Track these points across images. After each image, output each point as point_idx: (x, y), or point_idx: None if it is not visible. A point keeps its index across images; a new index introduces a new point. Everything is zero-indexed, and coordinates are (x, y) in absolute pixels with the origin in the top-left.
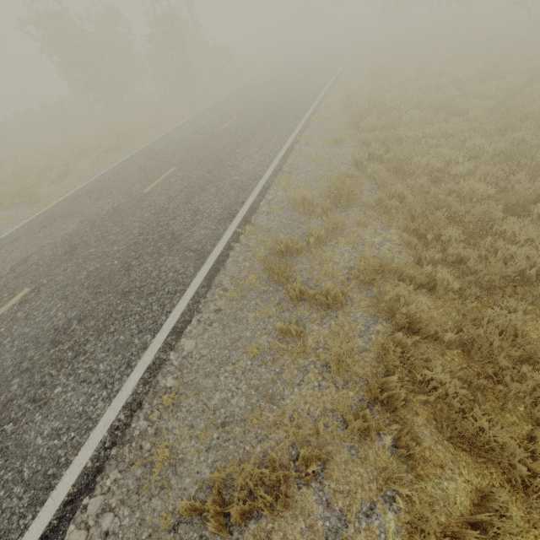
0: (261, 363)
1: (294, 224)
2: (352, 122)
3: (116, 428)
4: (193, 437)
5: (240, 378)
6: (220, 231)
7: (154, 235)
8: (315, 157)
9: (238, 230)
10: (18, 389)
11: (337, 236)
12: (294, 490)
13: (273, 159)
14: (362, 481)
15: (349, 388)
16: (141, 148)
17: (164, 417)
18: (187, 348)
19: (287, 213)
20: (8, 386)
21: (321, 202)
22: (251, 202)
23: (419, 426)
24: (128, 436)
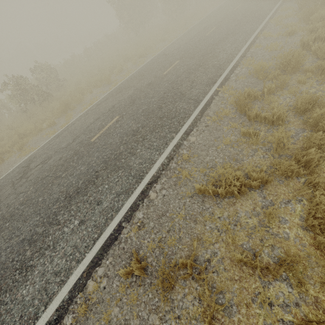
0: (230, 147)
1: (252, 85)
2: (303, 18)
3: (163, 164)
4: (197, 171)
5: (219, 152)
6: (207, 90)
7: (171, 93)
8: (271, 45)
9: (217, 89)
10: (123, 149)
11: (282, 90)
12: (247, 191)
13: (240, 49)
14: (284, 192)
15: (281, 158)
16: (158, 53)
17: (183, 163)
18: (192, 140)
19: (248, 80)
20: (119, 148)
21: (273, 71)
22: (225, 74)
23: (324, 177)
24: (168, 168)
